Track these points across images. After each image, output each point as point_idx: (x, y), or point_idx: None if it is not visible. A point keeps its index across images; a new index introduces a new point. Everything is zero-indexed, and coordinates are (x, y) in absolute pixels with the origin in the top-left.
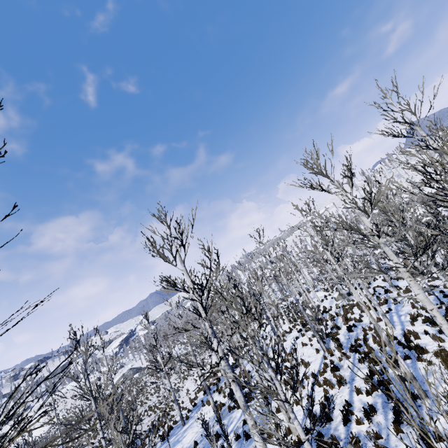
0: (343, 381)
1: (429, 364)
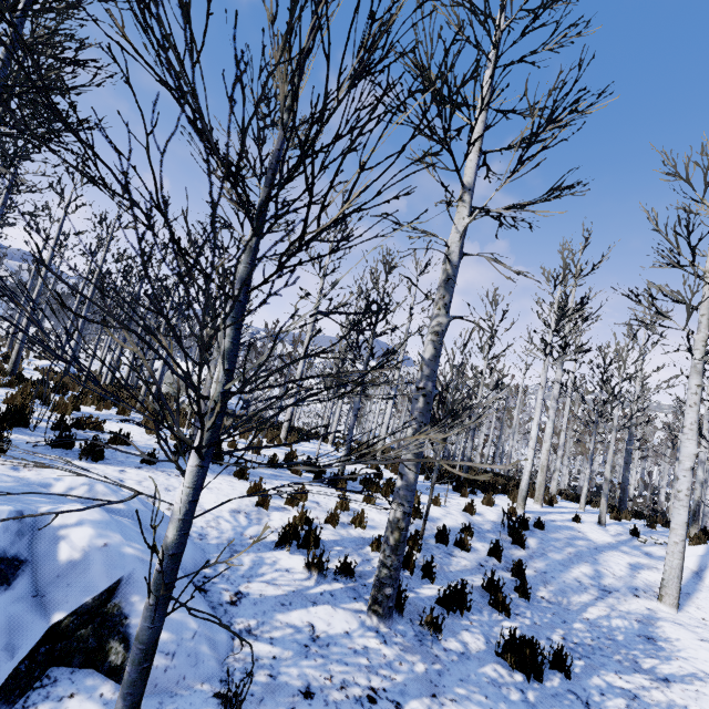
0: None
1: None
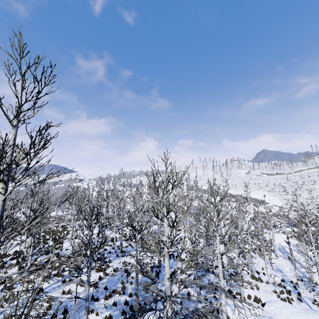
0: None
1: None
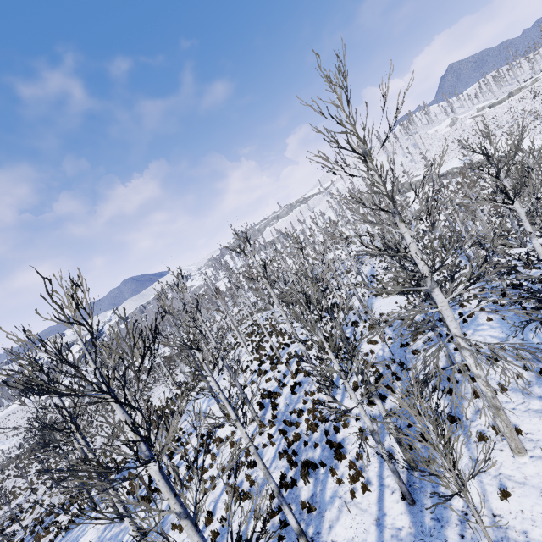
0: (247, 496)
1: (338, 482)
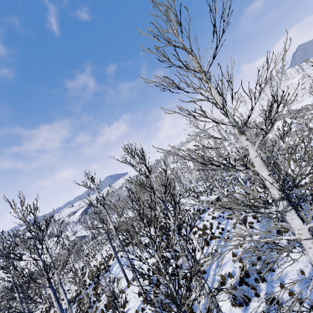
0: None
1: None
